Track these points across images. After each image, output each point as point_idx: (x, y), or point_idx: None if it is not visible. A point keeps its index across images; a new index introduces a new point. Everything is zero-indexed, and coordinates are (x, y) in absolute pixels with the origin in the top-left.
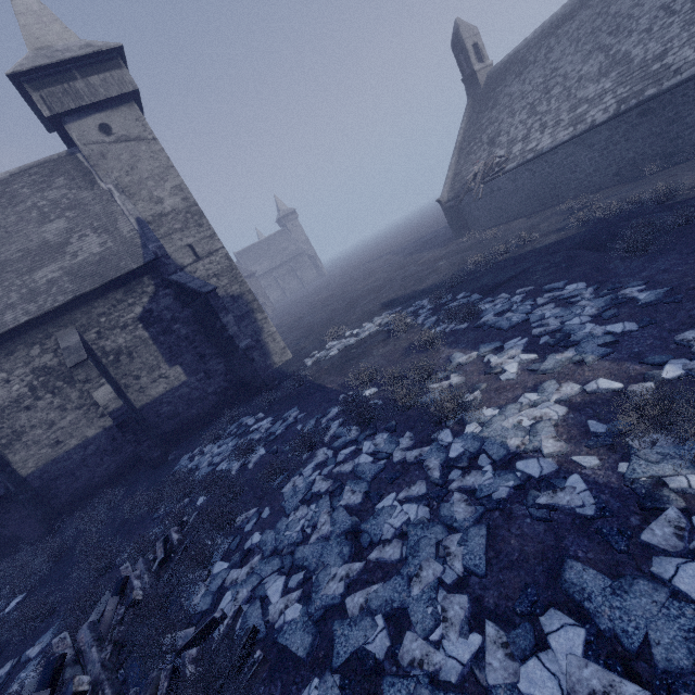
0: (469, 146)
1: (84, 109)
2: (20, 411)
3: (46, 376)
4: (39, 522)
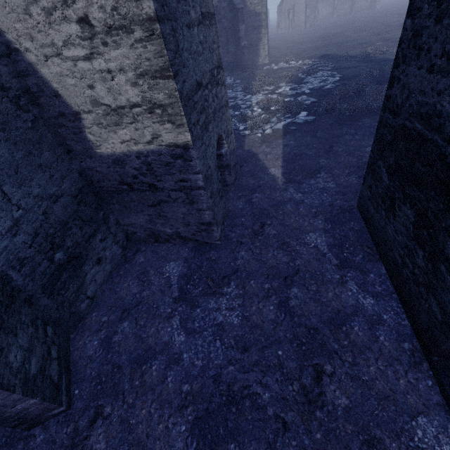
0: None
1: None
2: None
3: None
4: None
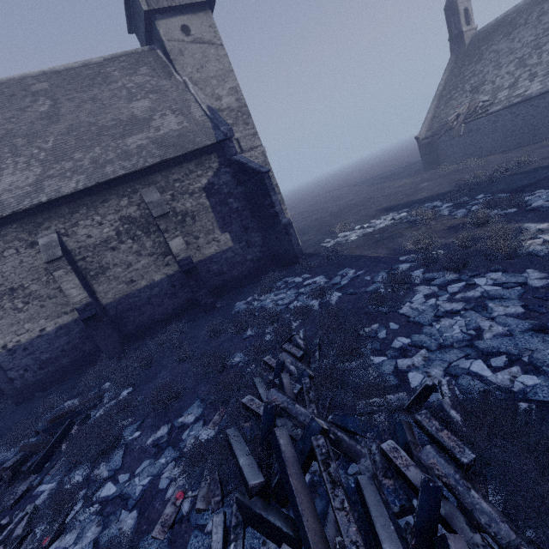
0: (450, 93)
1: (172, 9)
2: (107, 250)
3: (129, 224)
4: (117, 342)
